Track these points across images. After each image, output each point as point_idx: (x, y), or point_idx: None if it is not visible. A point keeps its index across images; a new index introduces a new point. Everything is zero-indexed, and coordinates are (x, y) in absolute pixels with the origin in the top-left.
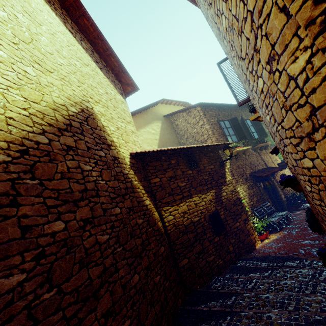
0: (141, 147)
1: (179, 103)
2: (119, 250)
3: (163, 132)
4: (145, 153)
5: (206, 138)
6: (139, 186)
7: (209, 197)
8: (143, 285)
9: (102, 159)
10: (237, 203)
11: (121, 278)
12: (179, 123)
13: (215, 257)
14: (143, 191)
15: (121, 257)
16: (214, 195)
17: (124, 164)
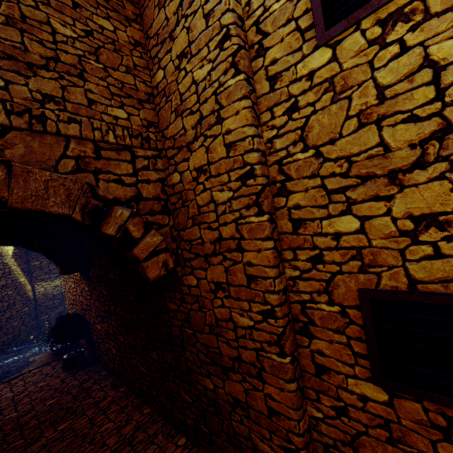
0: None
1: None
2: None
3: None
4: None
5: None
6: (17, 269)
7: None
8: (3, 325)
9: None
10: None
11: None
12: None
13: None
14: (20, 272)
15: None
16: None
17: (7, 256)
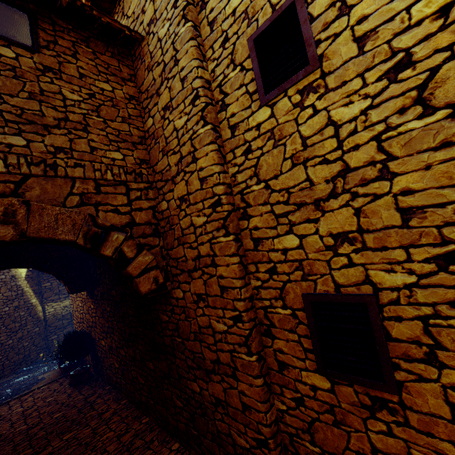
0: None
1: None
2: (3, 328)
3: None
4: None
5: None
6: (29, 291)
7: None
8: (15, 345)
9: (3, 280)
10: None
11: (2, 340)
12: None
13: None
14: (32, 294)
15: (4, 331)
16: None
17: (20, 278)
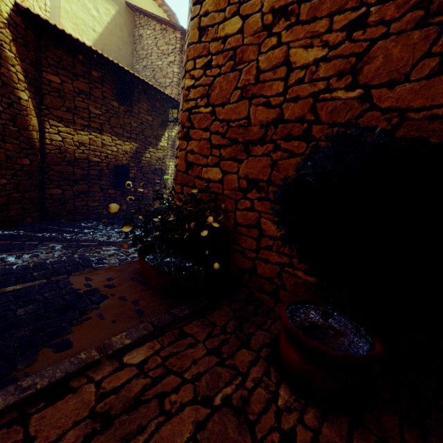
0: (47, 13)
1: (163, 4)
2: None
3: (112, 29)
4: (46, 23)
5: (167, 84)
6: (15, 64)
7: (126, 147)
8: None
9: None
10: (157, 173)
11: None
12: (145, 35)
13: (100, 206)
14: (21, 77)
15: None
16: (135, 149)
17: None
